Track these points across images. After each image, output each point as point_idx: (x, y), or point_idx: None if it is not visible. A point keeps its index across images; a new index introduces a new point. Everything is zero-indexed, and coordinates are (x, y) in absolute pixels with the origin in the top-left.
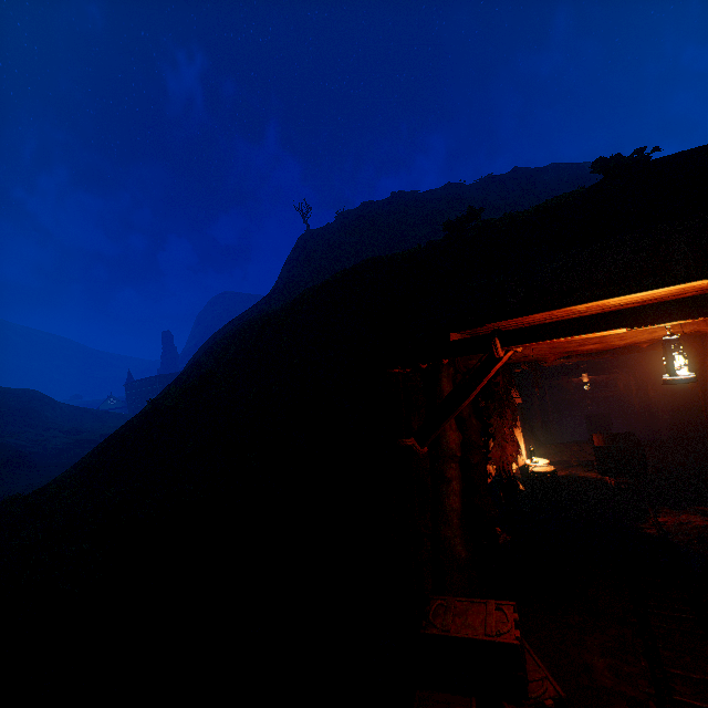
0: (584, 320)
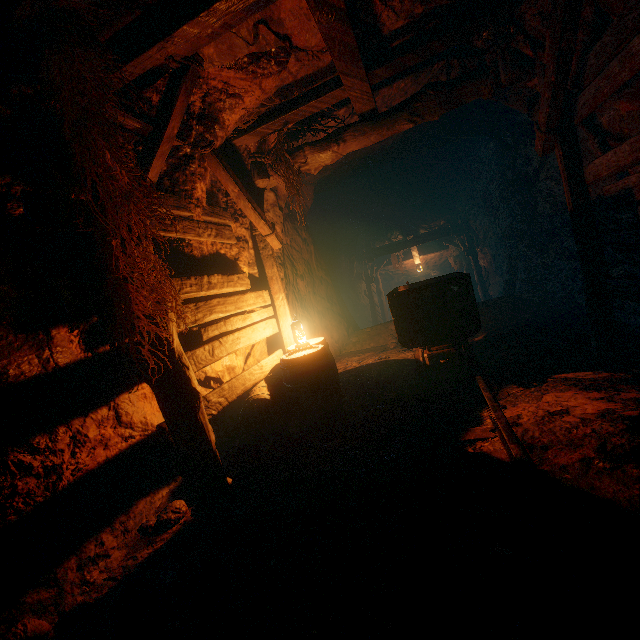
0: None
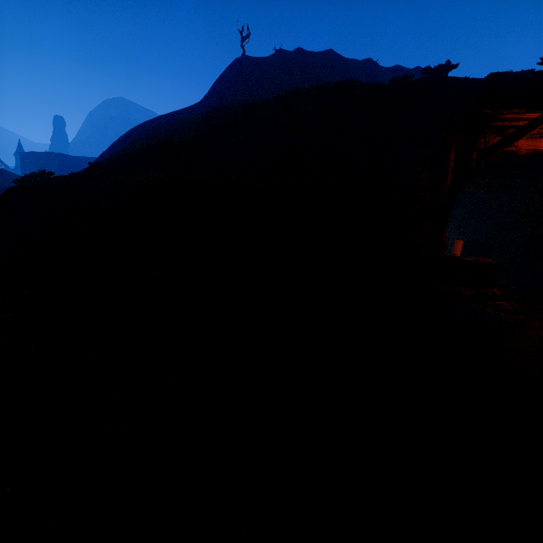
0: None
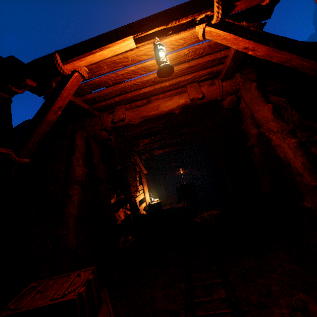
0: (110, 34)
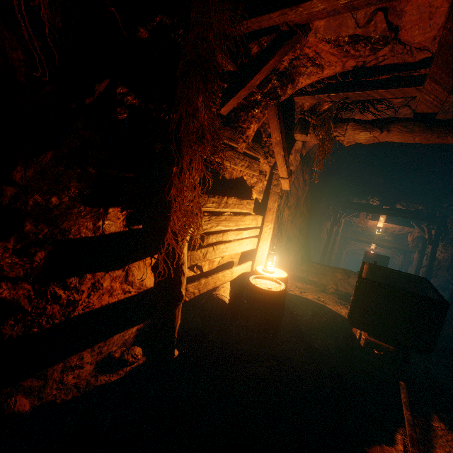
0: None
